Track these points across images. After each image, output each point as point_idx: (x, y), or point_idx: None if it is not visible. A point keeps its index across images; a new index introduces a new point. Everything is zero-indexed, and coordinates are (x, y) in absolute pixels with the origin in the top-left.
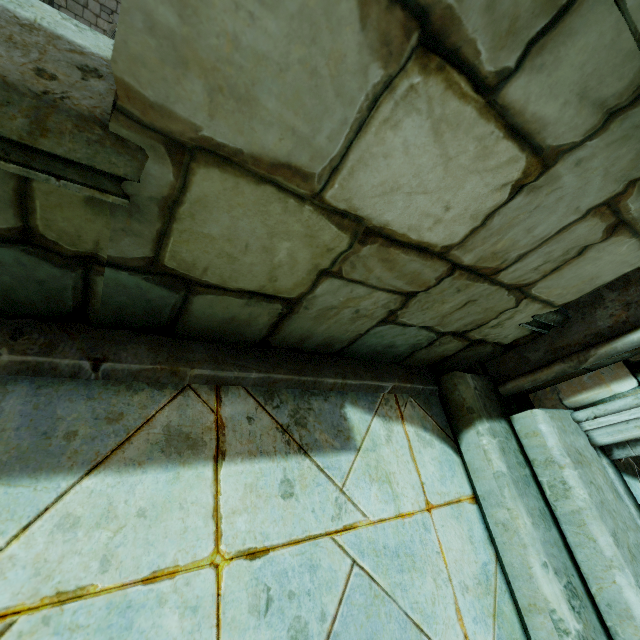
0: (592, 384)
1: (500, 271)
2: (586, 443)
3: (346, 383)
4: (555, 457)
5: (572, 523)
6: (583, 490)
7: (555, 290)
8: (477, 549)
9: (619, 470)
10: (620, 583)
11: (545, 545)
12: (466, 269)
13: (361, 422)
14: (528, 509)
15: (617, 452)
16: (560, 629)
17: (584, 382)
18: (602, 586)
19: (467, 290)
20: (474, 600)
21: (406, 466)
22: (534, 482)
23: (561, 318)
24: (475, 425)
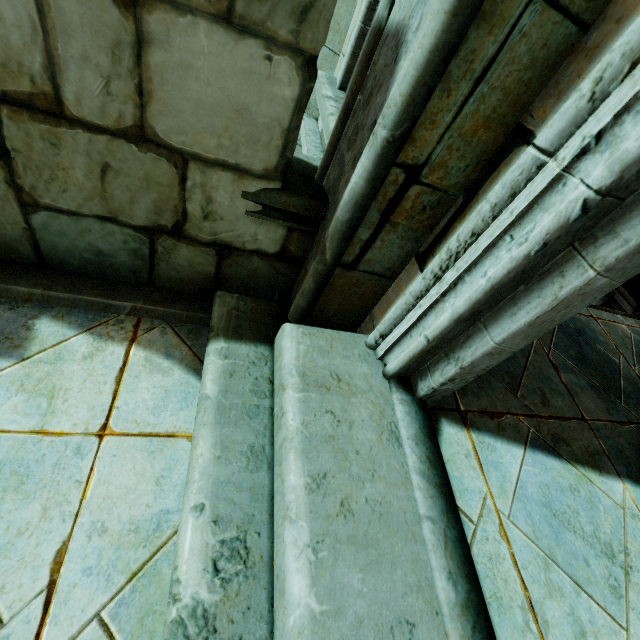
0: (394, 297)
1: (61, 102)
2: (372, 372)
3: (50, 295)
4: (283, 377)
5: (278, 462)
6: (294, 415)
7: (203, 138)
8: (164, 492)
9: (428, 412)
10: (286, 541)
11: (223, 486)
12: (18, 104)
13: (54, 335)
14: (224, 441)
15: (421, 385)
16: (172, 594)
17: (389, 297)
18: (278, 548)
19: (66, 143)
20: (108, 547)
21: (98, 386)
22: (271, 416)
23: (304, 202)
24: (208, 345)
